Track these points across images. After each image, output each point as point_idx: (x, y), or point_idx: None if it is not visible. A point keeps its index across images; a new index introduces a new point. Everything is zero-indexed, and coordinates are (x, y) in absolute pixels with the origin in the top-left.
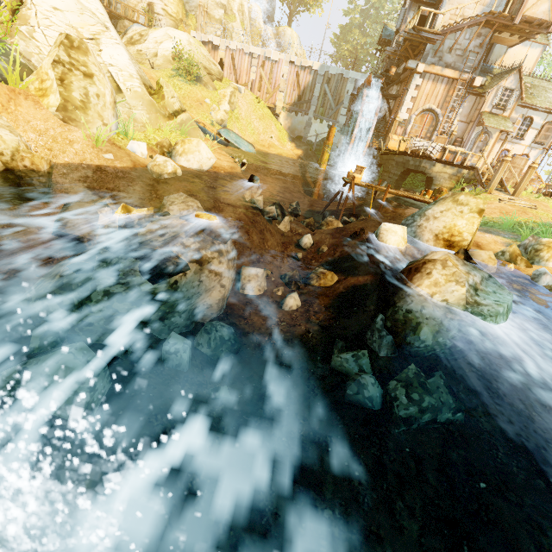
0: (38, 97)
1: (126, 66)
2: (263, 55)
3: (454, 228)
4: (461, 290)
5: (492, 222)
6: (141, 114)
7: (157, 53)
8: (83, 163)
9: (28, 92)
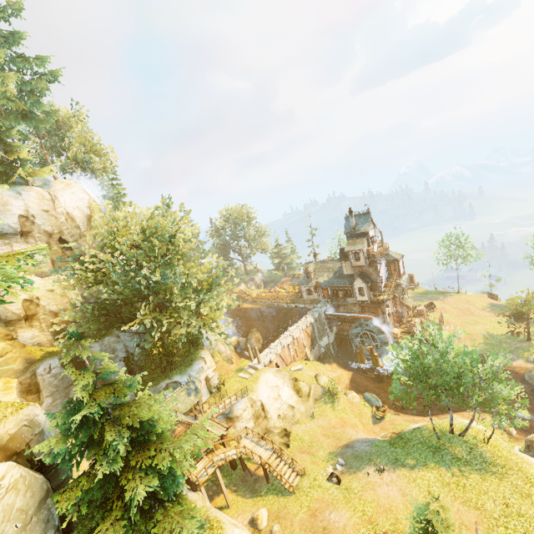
0: None
1: None
2: (292, 339)
3: None
4: None
5: (486, 349)
6: None
7: (290, 404)
8: None
9: None
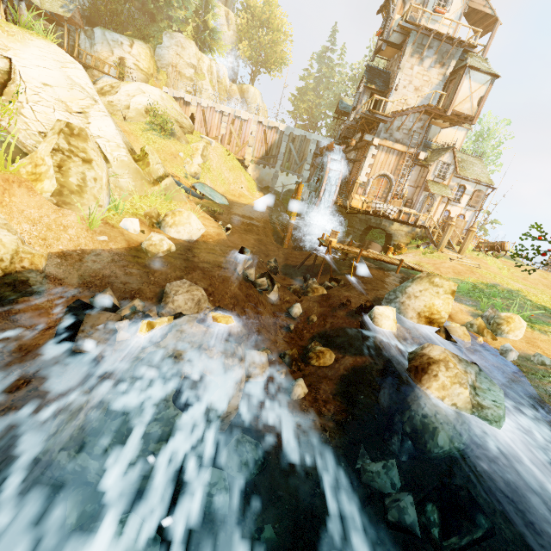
0: (30, 181)
1: (113, 137)
2: (233, 114)
3: (433, 308)
4: (465, 392)
5: None
6: (126, 182)
7: (129, 105)
8: (77, 249)
9: (21, 178)
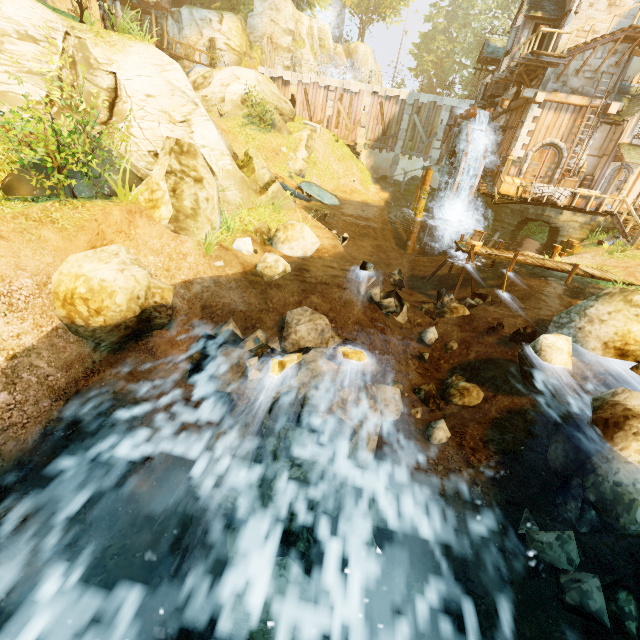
0: (149, 208)
1: (217, 144)
2: (341, 87)
3: (629, 336)
4: None
5: None
6: (233, 194)
7: (224, 97)
8: (197, 277)
9: (141, 207)
